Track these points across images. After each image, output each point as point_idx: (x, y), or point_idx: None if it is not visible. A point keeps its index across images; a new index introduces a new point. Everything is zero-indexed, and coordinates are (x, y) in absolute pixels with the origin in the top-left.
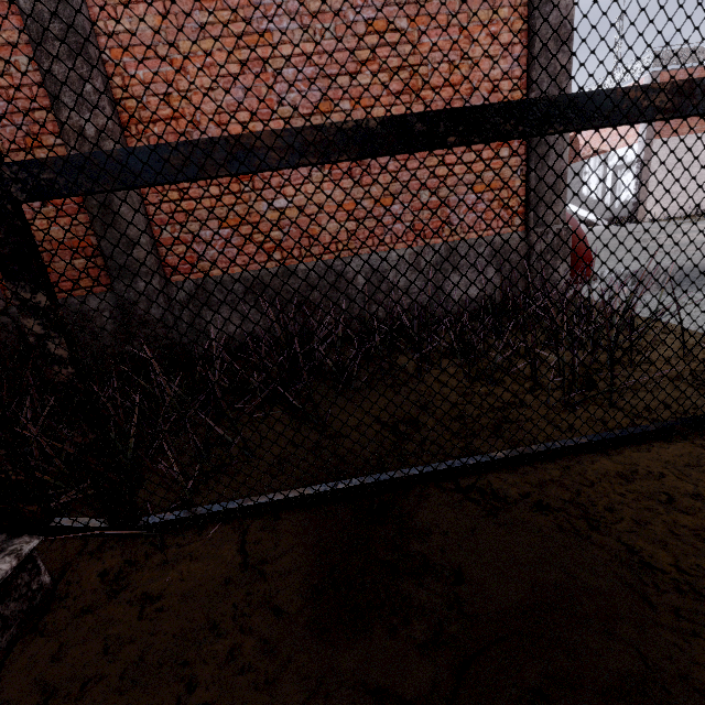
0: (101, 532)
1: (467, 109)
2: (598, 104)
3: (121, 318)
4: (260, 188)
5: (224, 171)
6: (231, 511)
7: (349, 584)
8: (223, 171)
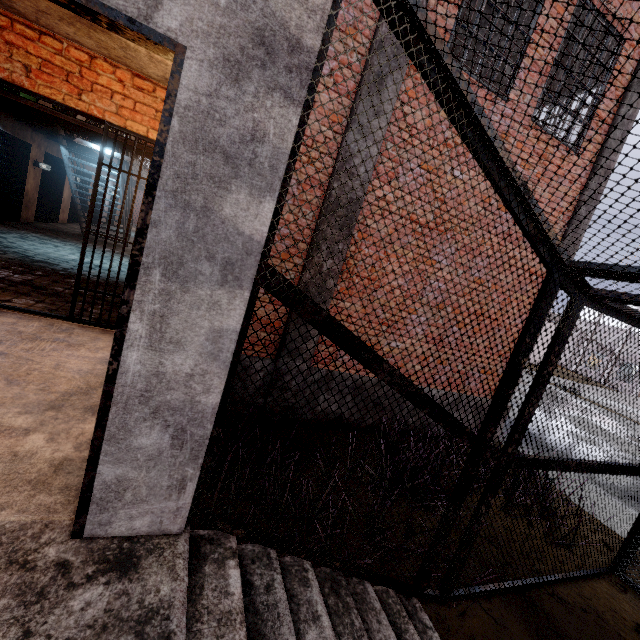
0: (437, 598)
1: (614, 465)
2: (636, 470)
3: (269, 380)
4: (389, 332)
5: (560, 470)
6: (481, 592)
7: (548, 639)
8: (559, 470)
